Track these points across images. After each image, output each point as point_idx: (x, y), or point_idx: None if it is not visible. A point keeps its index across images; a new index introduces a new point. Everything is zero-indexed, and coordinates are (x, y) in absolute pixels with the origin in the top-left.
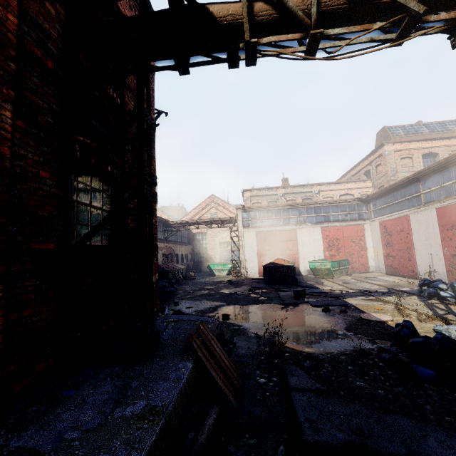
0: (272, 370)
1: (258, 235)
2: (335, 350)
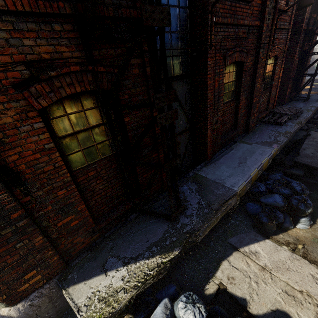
0: None
1: None
2: None
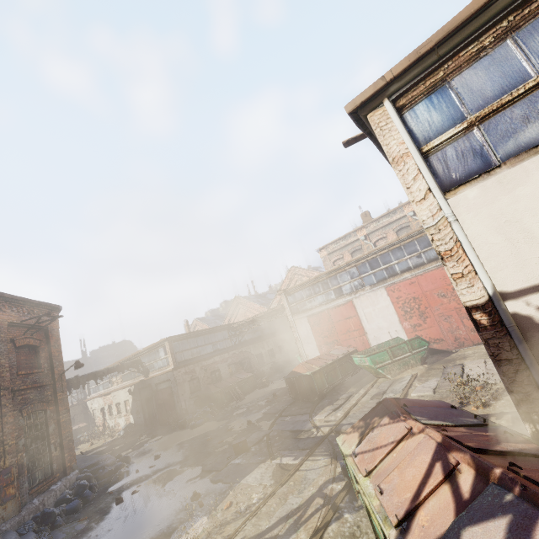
0: None
1: (310, 320)
2: None
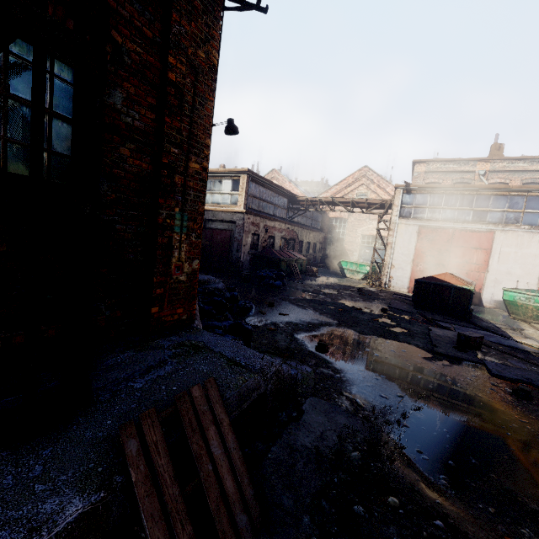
0: (338, 537)
1: (422, 232)
2: (532, 531)
